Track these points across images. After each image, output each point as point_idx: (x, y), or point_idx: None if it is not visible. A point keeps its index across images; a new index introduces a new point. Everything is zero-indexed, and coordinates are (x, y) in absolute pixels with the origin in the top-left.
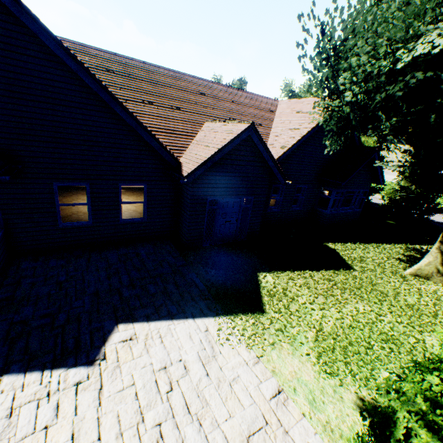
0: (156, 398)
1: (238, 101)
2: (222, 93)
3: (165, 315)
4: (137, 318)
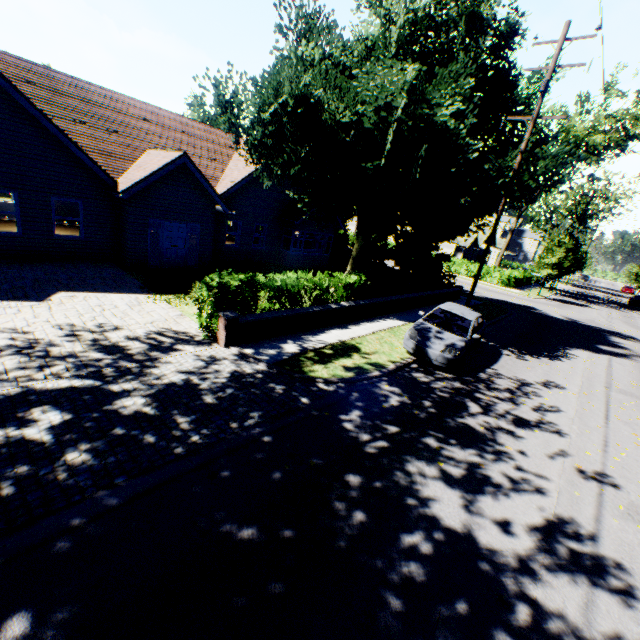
0: (93, 312)
1: (191, 133)
2: (172, 122)
3: (103, 292)
4: (77, 291)
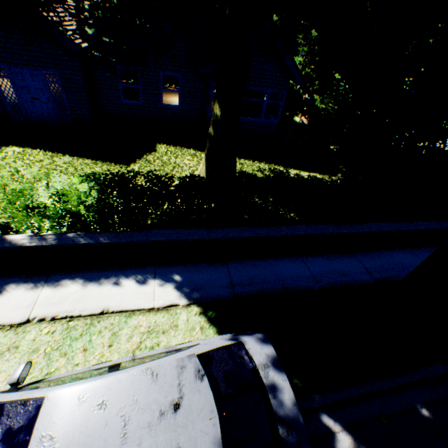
0: None
1: None
2: None
3: None
4: None
